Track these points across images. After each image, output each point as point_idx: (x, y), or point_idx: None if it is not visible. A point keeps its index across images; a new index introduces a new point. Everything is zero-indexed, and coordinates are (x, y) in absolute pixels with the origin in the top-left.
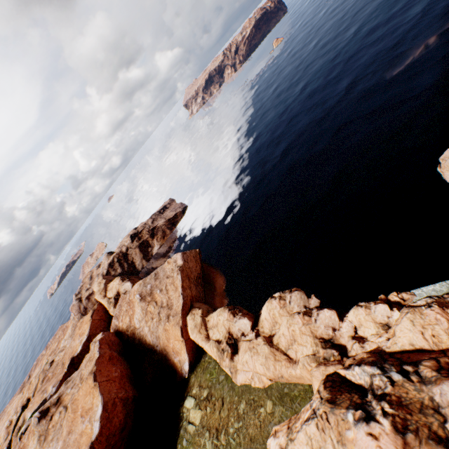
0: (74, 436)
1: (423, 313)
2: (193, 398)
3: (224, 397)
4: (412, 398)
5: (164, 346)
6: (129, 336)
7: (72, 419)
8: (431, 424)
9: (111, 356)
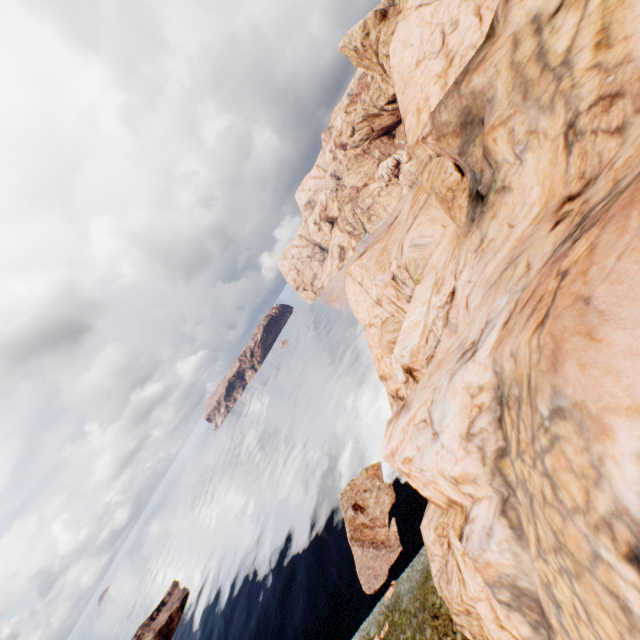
0: None
1: None
2: None
3: None
4: None
5: None
6: None
7: None
8: None
9: None
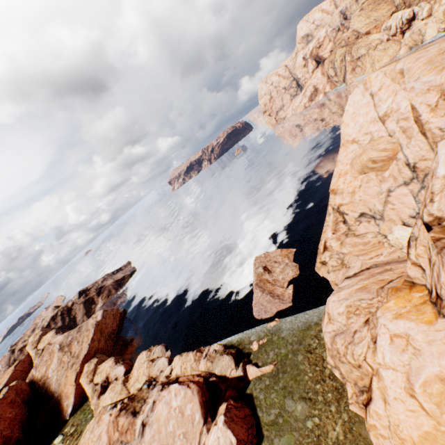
0: None
1: (188, 355)
2: (63, 435)
3: (83, 430)
4: (141, 396)
5: (61, 392)
6: (40, 386)
7: None
8: (138, 406)
9: (14, 400)
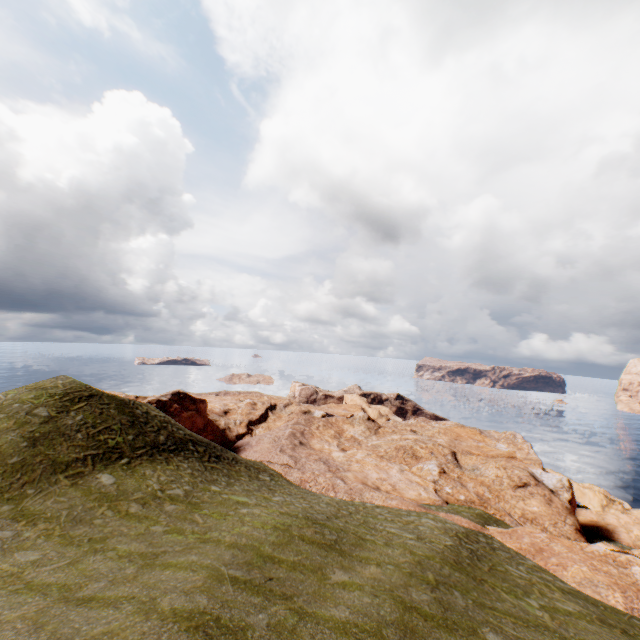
0: (465, 443)
1: None
2: None
3: None
4: None
5: None
6: None
7: (456, 435)
8: None
9: None
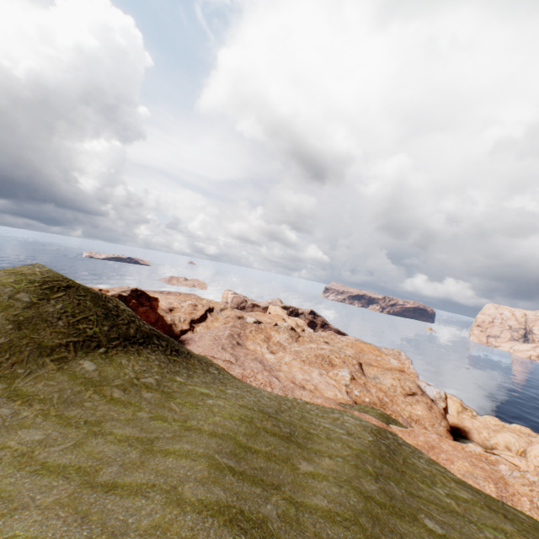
0: (366, 356)
1: None
2: None
3: None
4: None
5: None
6: None
7: (360, 349)
8: None
9: None
